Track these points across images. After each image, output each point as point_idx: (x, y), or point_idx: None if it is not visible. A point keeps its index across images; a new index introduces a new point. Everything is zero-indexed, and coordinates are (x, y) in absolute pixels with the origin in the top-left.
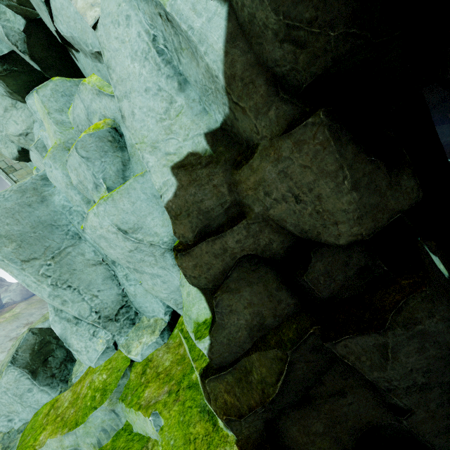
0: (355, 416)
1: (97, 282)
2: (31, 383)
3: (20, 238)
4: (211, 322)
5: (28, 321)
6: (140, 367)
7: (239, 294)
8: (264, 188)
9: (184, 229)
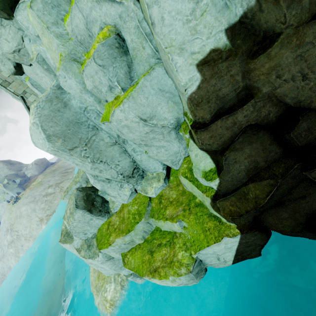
0: (309, 208)
1: (116, 156)
2: (91, 216)
3: (63, 135)
4: (217, 170)
5: (49, 185)
6: (157, 200)
7: (242, 151)
8: (277, 72)
9: (203, 113)
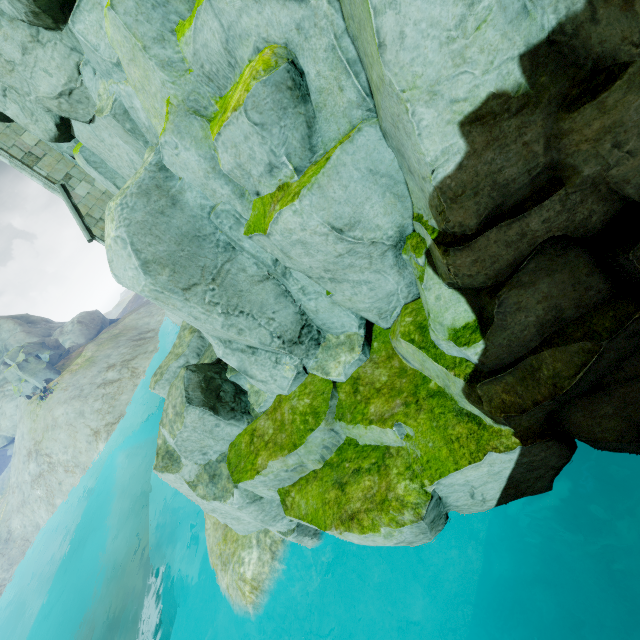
0: None
1: (269, 302)
2: (216, 419)
3: (171, 261)
4: (480, 325)
5: (109, 364)
6: (348, 387)
7: (533, 288)
8: (616, 137)
9: (464, 215)
